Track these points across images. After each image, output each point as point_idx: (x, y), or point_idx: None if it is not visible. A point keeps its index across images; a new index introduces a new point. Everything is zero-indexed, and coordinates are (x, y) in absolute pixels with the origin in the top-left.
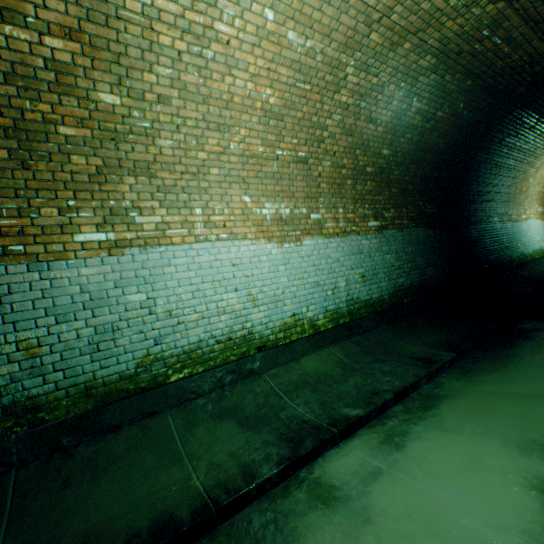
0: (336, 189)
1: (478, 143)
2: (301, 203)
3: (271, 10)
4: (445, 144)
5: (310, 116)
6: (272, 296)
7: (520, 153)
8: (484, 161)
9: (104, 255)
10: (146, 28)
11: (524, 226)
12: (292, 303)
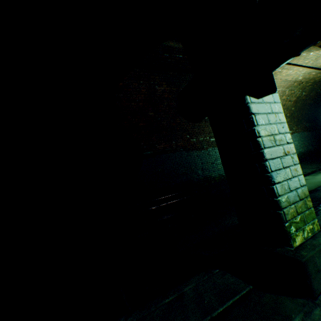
0: None
1: None
2: None
3: None
4: (312, 101)
5: None
6: None
7: None
8: None
9: None
10: None
11: None
12: None
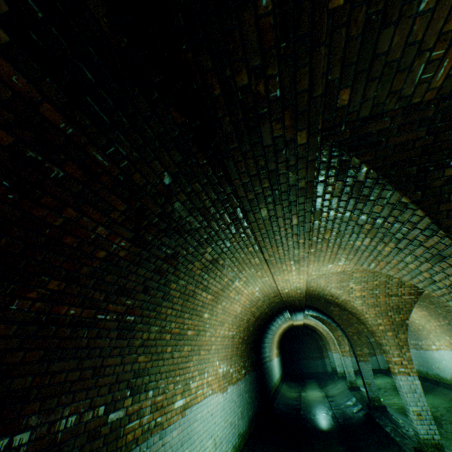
0: (237, 350)
1: (271, 321)
2: (229, 362)
3: (258, 287)
4: (264, 322)
5: (243, 316)
6: (220, 438)
7: (278, 324)
8: (269, 328)
9: (180, 417)
10: (231, 291)
11: (273, 363)
12: (225, 443)
